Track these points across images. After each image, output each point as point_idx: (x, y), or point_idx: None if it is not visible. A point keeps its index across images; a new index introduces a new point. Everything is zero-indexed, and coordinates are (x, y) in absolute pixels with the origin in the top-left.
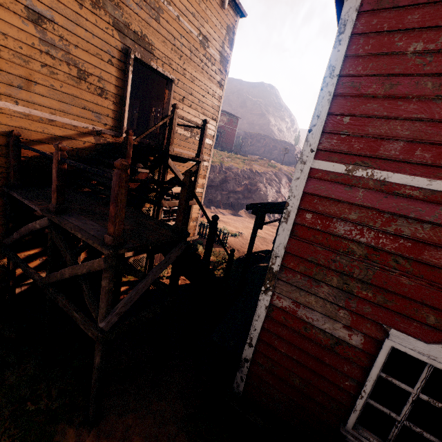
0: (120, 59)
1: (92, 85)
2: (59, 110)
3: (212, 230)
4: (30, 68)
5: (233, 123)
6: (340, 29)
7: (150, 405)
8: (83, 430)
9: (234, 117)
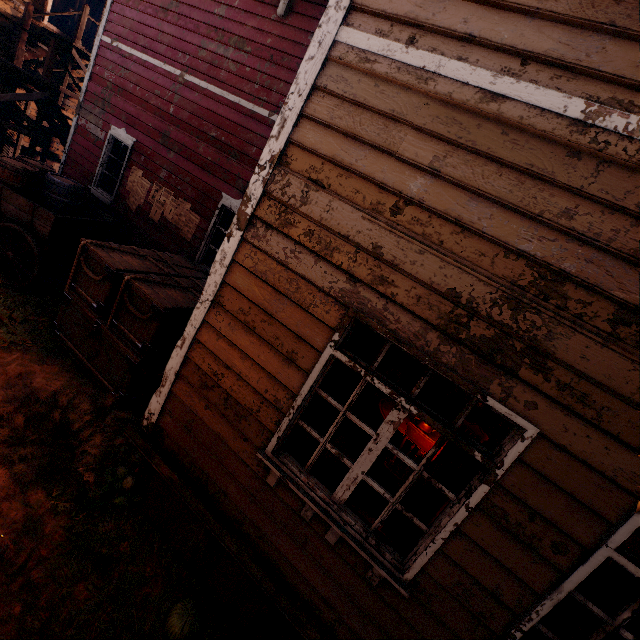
0: None
1: None
2: None
3: None
4: None
5: None
6: None
7: None
8: None
9: None
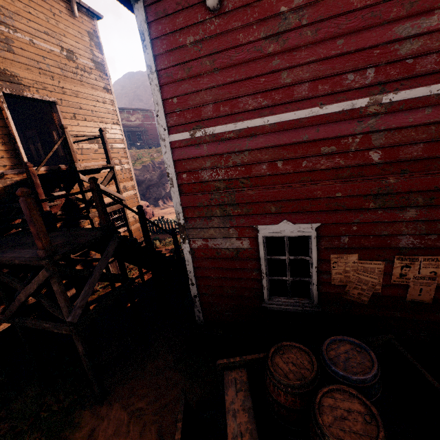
0: None
1: None
2: None
3: (141, 218)
4: None
5: (150, 118)
6: (142, 38)
7: (146, 368)
8: (96, 407)
9: (148, 111)
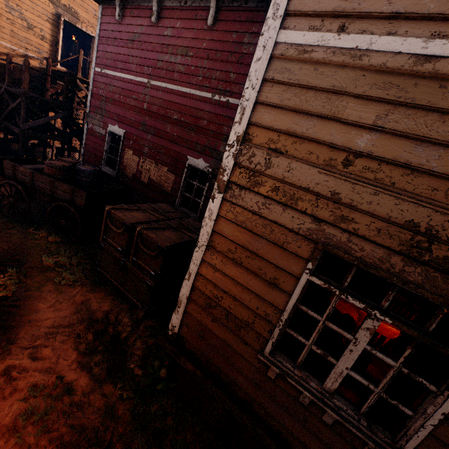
0: (55, 20)
1: (37, 33)
2: (17, 44)
3: None
4: (0, 20)
5: None
6: (98, 20)
7: None
8: None
9: None
